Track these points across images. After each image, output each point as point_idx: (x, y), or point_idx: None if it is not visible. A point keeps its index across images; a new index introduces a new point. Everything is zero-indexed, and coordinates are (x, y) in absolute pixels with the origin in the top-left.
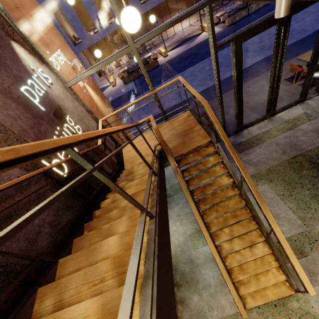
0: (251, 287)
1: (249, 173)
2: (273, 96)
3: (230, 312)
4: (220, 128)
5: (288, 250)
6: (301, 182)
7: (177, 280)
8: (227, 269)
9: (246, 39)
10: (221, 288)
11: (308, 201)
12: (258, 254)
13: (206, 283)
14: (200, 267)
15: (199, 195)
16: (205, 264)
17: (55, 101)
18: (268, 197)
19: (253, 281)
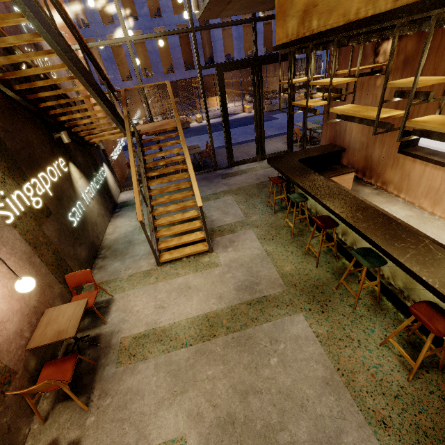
0: (172, 243)
1: (222, 190)
2: (258, 135)
3: (145, 269)
4: (171, 96)
5: (192, 175)
6: (259, 194)
7: (106, 254)
8: (154, 225)
9: (226, 70)
10: (147, 256)
11: (257, 204)
12: (187, 216)
13: (135, 254)
14: (135, 245)
15: (151, 164)
16: (143, 243)
17: (40, 42)
18: (228, 202)
19: (176, 239)
